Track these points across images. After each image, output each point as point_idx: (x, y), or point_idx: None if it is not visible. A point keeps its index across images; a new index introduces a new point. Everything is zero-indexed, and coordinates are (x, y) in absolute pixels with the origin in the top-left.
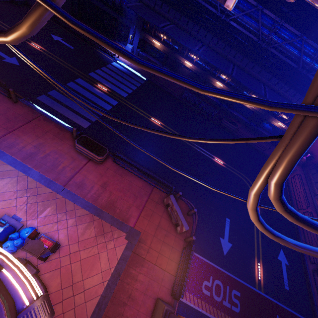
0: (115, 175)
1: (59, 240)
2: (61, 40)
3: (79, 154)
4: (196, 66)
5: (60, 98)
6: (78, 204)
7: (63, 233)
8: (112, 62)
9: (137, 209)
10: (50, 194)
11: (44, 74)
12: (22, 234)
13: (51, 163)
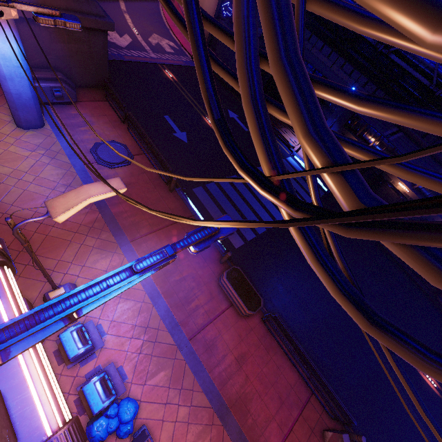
0: (258, 345)
1: (160, 441)
2: (236, 119)
3: (220, 290)
4: (416, 195)
5: (217, 195)
6: (200, 382)
7: (167, 431)
8: (288, 156)
9: (280, 431)
10: (170, 347)
11: (413, 398)
12: (121, 411)
13: (184, 294)
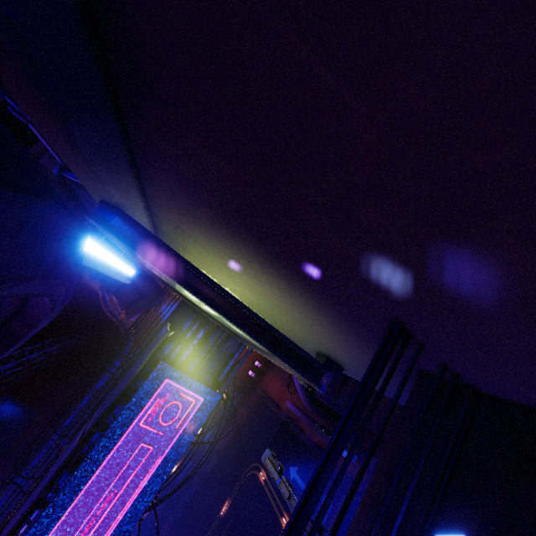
0: None
1: None
2: None
3: None
4: None
5: None
6: None
7: None
8: None
9: None
10: None
11: None
12: None
13: None
